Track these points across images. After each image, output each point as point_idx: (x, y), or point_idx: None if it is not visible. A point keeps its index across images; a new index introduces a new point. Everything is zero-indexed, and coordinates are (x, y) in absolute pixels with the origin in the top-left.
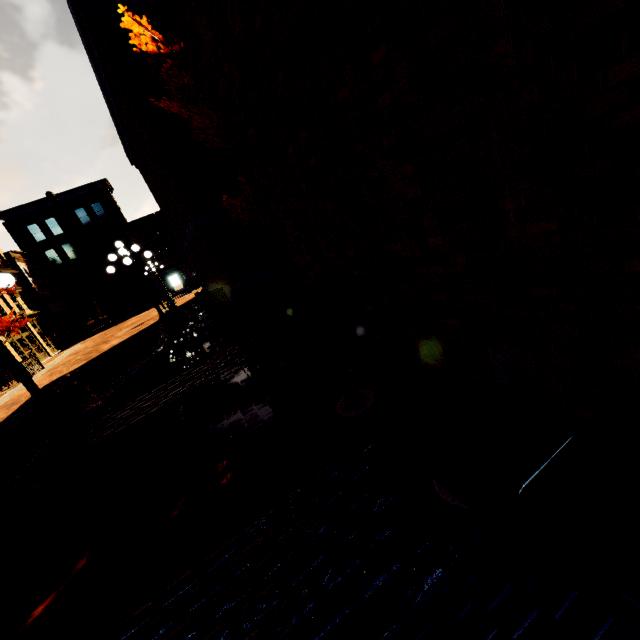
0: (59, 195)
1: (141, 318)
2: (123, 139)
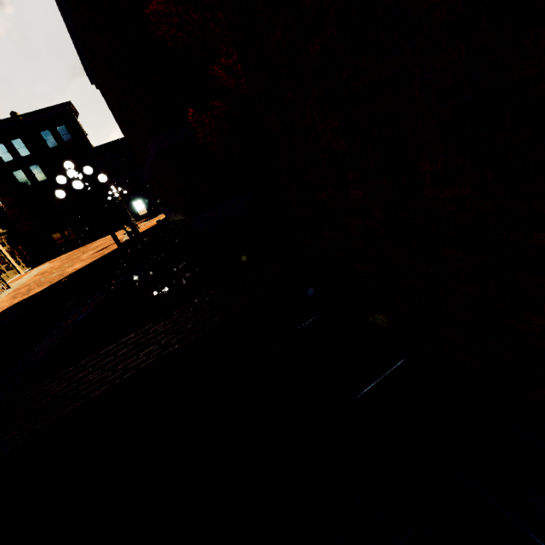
0: (24, 116)
1: (106, 241)
2: (79, 52)
